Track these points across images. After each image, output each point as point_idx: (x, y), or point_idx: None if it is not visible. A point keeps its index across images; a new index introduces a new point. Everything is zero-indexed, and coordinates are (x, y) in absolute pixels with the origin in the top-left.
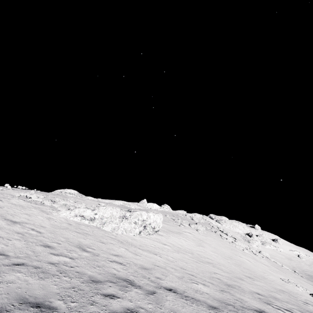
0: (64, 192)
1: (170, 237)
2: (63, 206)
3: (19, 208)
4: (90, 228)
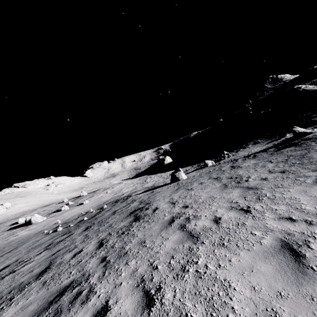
0: None
1: (15, 206)
2: None
3: None
4: None
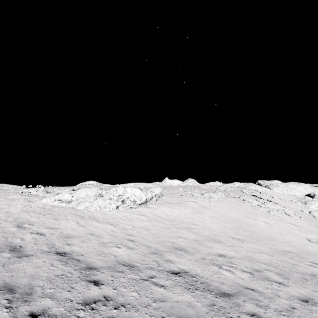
0: (84, 185)
1: (161, 208)
2: (54, 194)
3: (8, 201)
4: (62, 209)
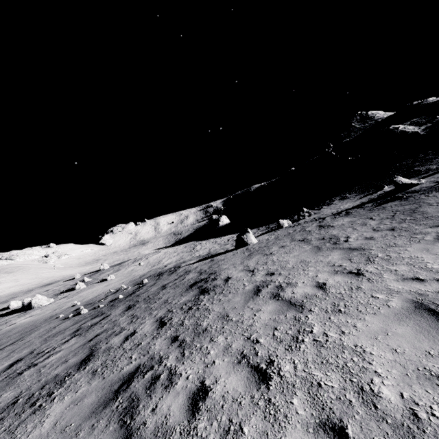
0: None
1: None
2: None
3: None
4: None
